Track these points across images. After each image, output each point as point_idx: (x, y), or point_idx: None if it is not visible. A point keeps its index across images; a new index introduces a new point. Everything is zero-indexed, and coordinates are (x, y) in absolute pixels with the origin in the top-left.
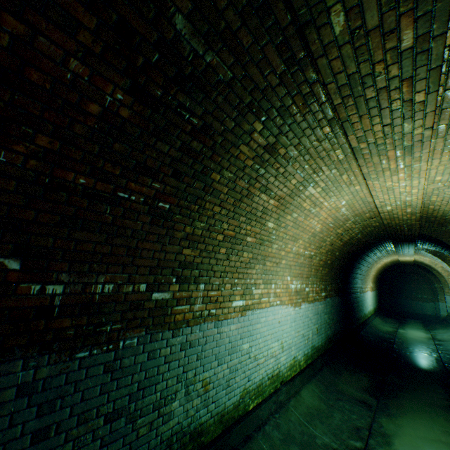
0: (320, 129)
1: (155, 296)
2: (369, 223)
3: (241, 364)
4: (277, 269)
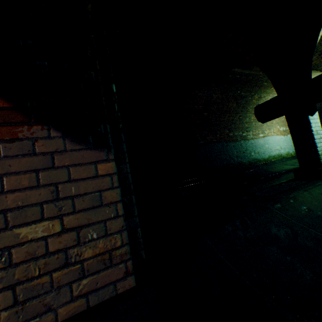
0: (270, 89)
1: (243, 134)
2: None
3: (266, 150)
4: (272, 125)
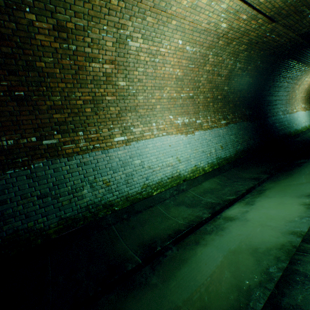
0: None
1: (45, 142)
2: (236, 50)
3: (136, 172)
4: (153, 113)
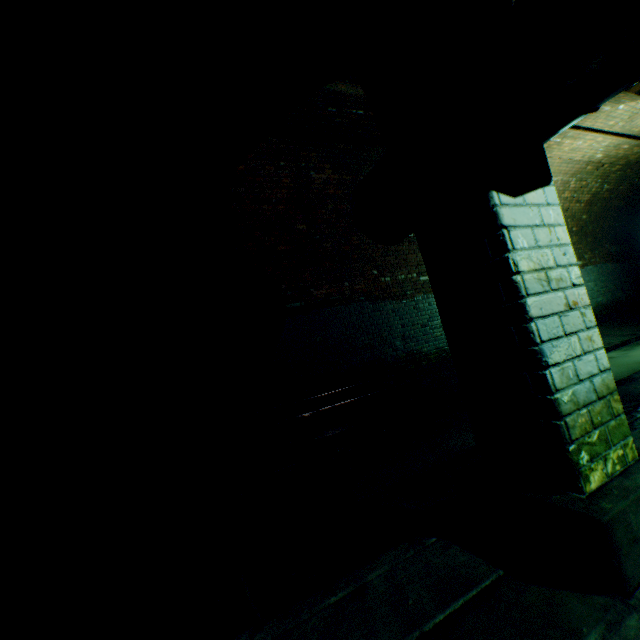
0: None
1: (421, 279)
2: (605, 172)
3: None
4: None
